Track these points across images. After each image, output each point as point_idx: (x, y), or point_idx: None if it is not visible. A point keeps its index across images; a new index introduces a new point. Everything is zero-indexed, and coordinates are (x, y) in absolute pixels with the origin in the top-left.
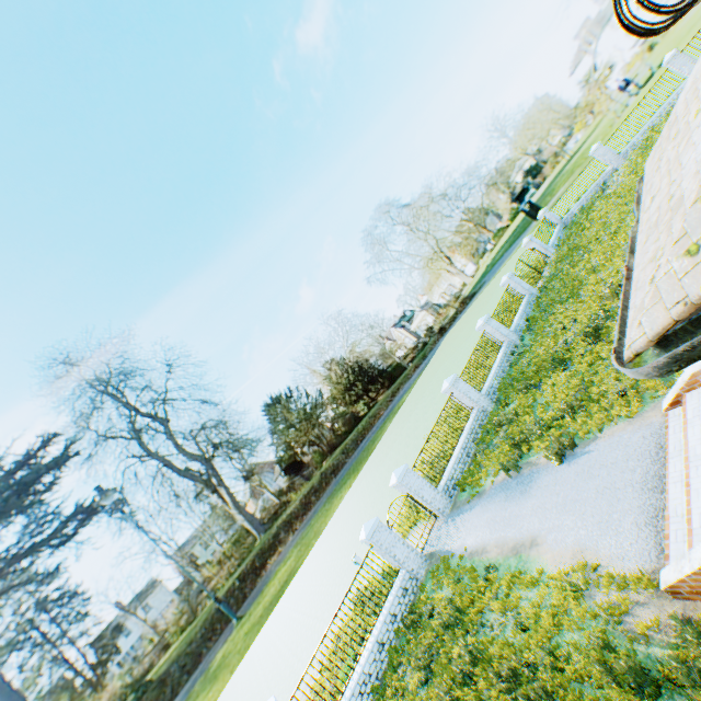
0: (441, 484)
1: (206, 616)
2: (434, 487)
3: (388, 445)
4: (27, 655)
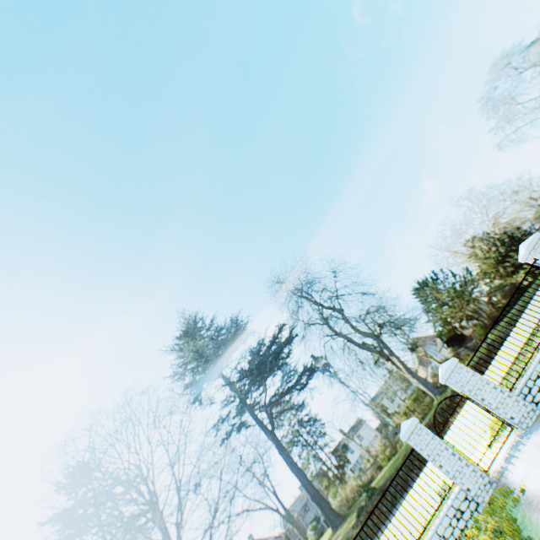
0: (519, 384)
1: (377, 457)
2: (501, 389)
3: (523, 321)
4: (275, 454)
